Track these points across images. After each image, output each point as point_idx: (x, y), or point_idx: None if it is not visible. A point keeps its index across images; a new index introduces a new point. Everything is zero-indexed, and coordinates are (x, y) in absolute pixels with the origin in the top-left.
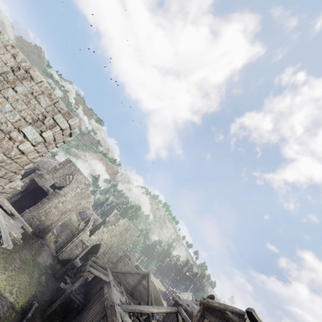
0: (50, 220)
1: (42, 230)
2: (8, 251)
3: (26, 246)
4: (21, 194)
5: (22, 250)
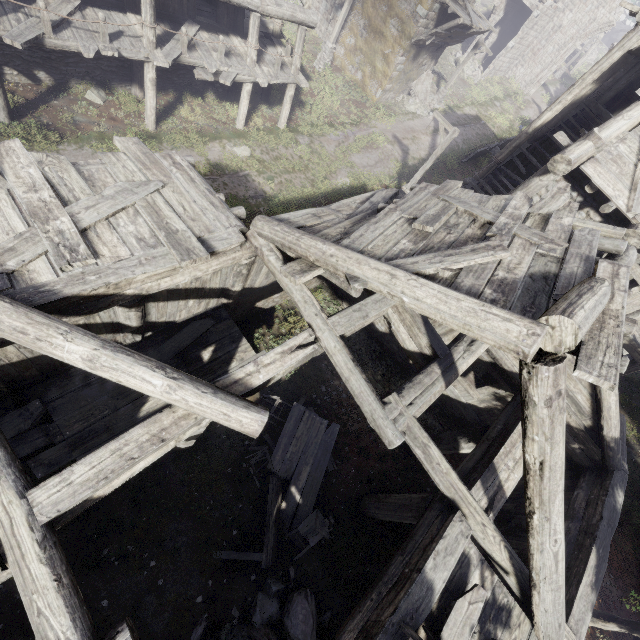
0: (540, 64)
1: (528, 83)
2: (489, 99)
3: (508, 99)
4: (498, 29)
5: (502, 100)
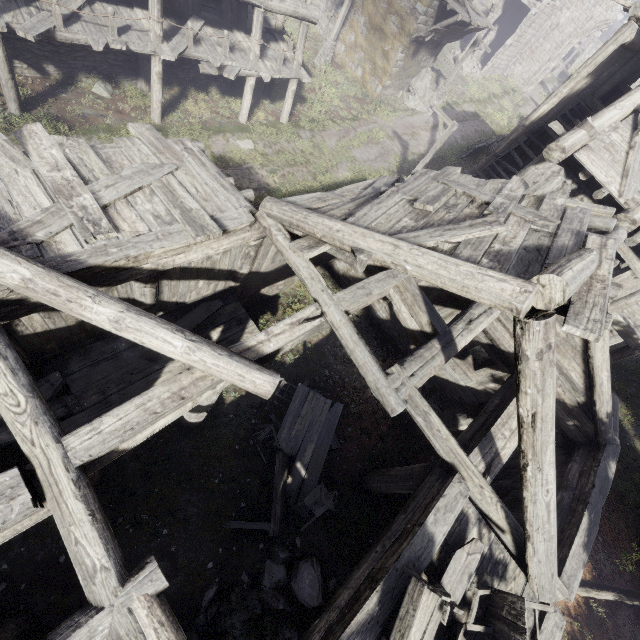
0: (538, 62)
1: (526, 80)
2: (487, 96)
3: (506, 96)
4: (496, 27)
5: (501, 98)
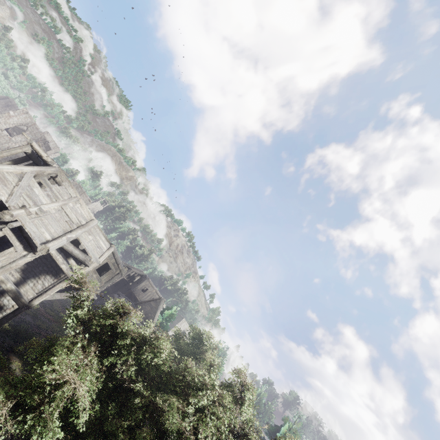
0: None
1: None
2: None
3: None
4: None
5: None
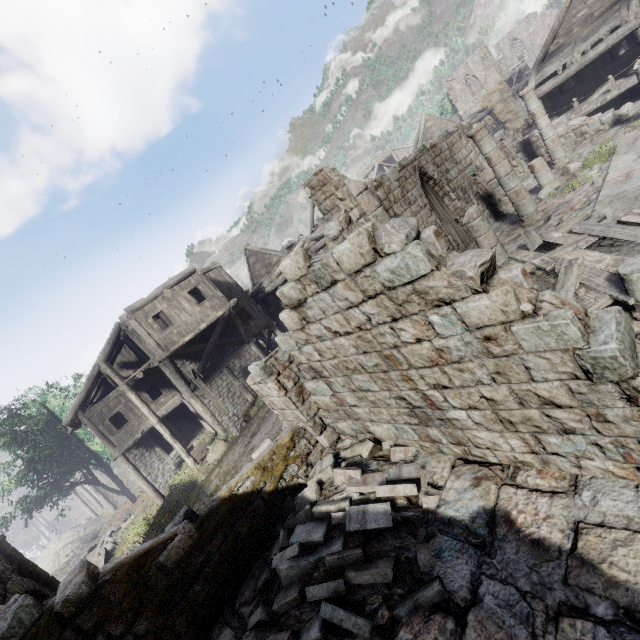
0: None
1: None
2: None
3: None
4: None
5: None
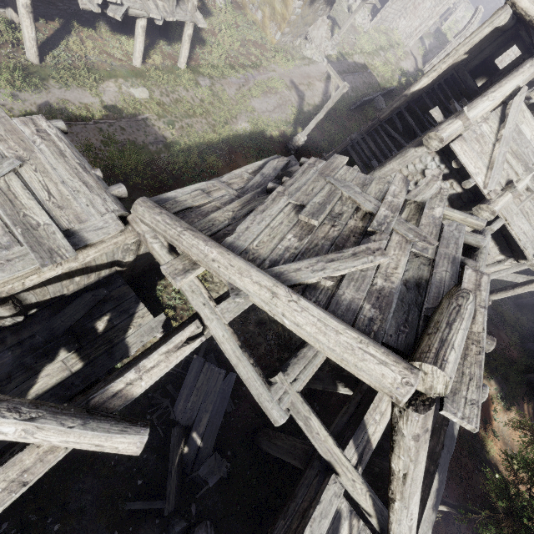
0: (419, 18)
1: (408, 35)
2: (375, 48)
3: (391, 49)
4: None
5: (386, 50)
